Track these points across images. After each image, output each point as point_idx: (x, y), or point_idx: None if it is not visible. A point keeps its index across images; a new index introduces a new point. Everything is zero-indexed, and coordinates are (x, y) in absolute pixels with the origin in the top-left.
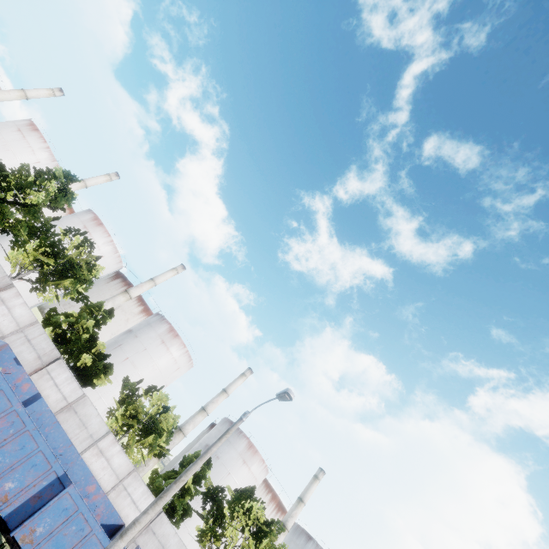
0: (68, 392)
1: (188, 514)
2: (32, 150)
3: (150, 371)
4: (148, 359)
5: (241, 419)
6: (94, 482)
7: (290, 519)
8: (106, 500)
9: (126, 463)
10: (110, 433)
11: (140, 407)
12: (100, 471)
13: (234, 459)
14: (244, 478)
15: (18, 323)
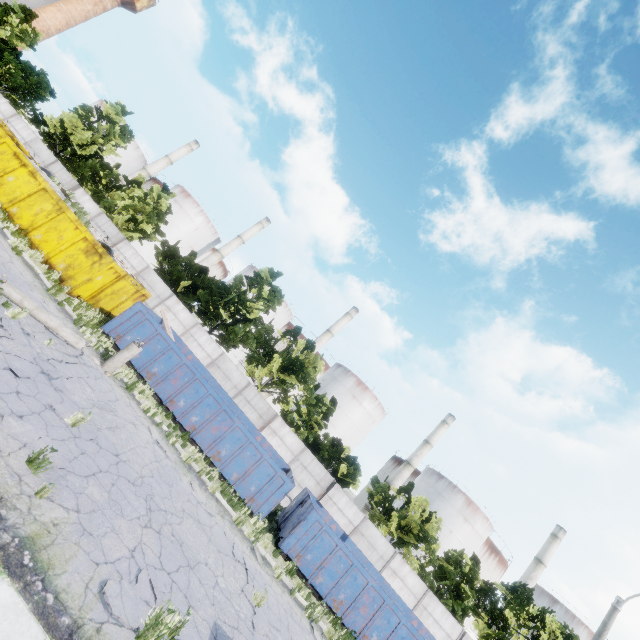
0: (351, 516)
1: (467, 615)
2: (190, 218)
3: (348, 429)
4: (344, 417)
5: (616, 609)
6: (414, 617)
7: (529, 581)
8: (430, 635)
9: (419, 583)
10: (396, 553)
11: (412, 522)
12: (399, 591)
13: (453, 516)
14: (468, 536)
15: (292, 452)
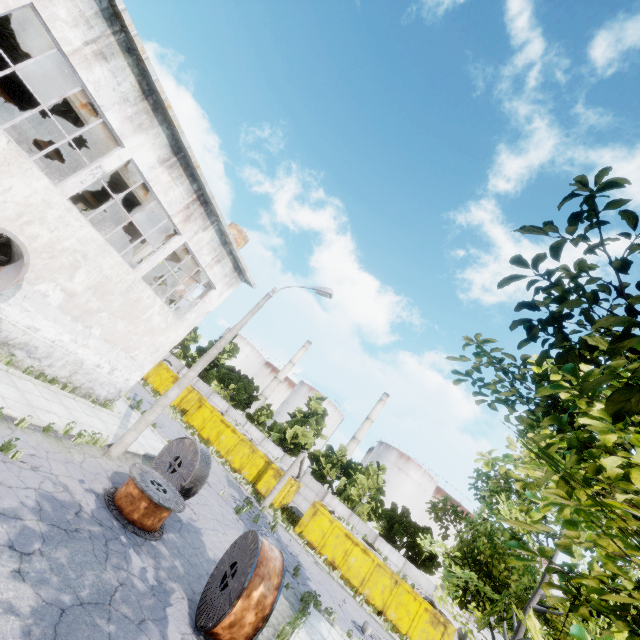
0: None
1: None
2: None
3: None
4: None
5: None
6: None
7: None
8: None
9: None
10: None
11: None
12: None
13: None
14: None
15: None
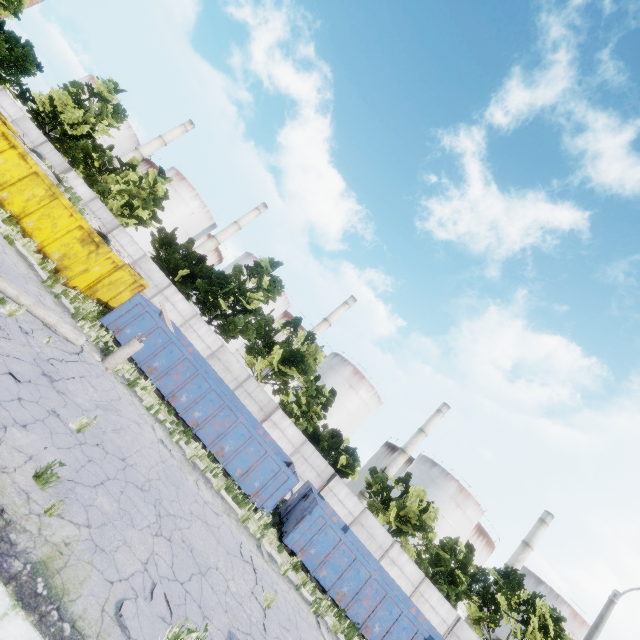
0: (351, 507)
1: (460, 599)
2: (185, 202)
3: (344, 417)
4: (341, 406)
5: (613, 602)
6: (413, 605)
7: (517, 563)
8: (427, 622)
9: (416, 571)
10: (395, 543)
11: (411, 513)
12: (397, 579)
13: (446, 502)
14: (459, 521)
15: (293, 444)
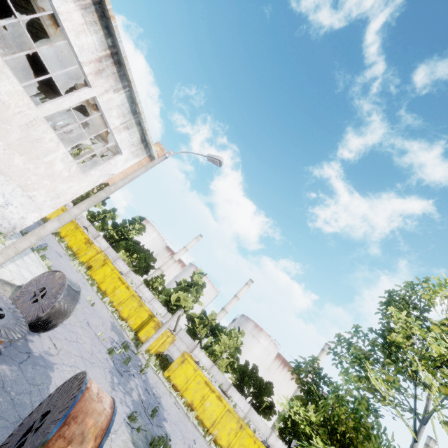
0: None
1: None
2: None
3: None
4: None
5: None
6: None
7: None
8: None
9: None
10: None
11: None
12: None
13: None
14: None
15: None
